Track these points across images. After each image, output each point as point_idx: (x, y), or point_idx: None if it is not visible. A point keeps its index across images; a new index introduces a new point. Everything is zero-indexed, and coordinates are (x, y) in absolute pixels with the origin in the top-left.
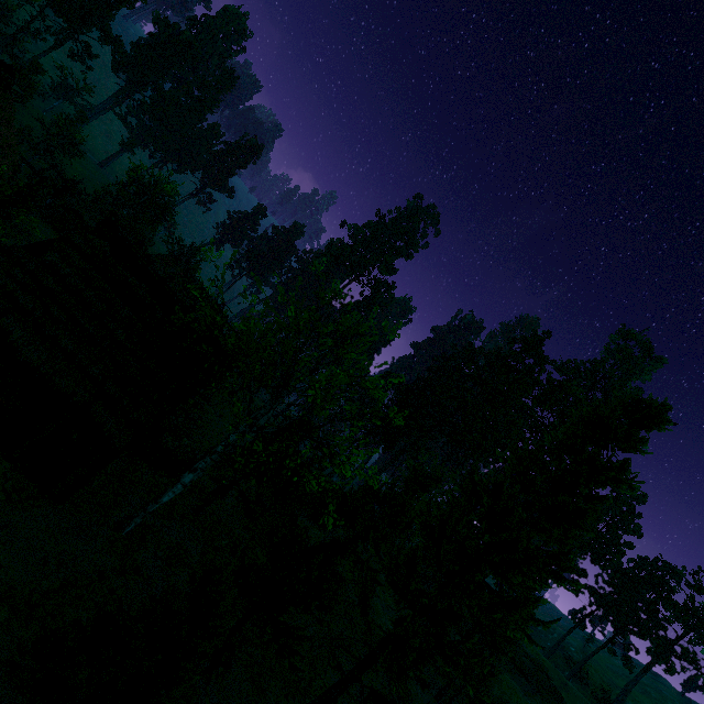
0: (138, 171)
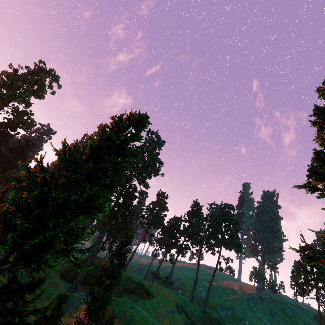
0: None
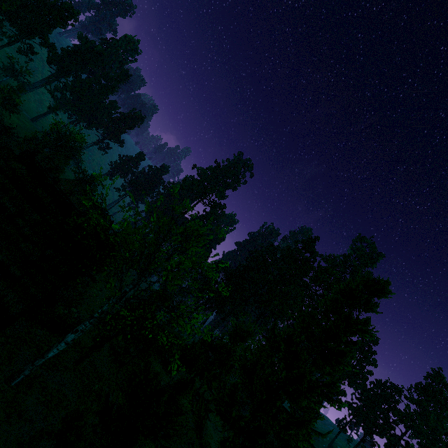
0: (58, 124)
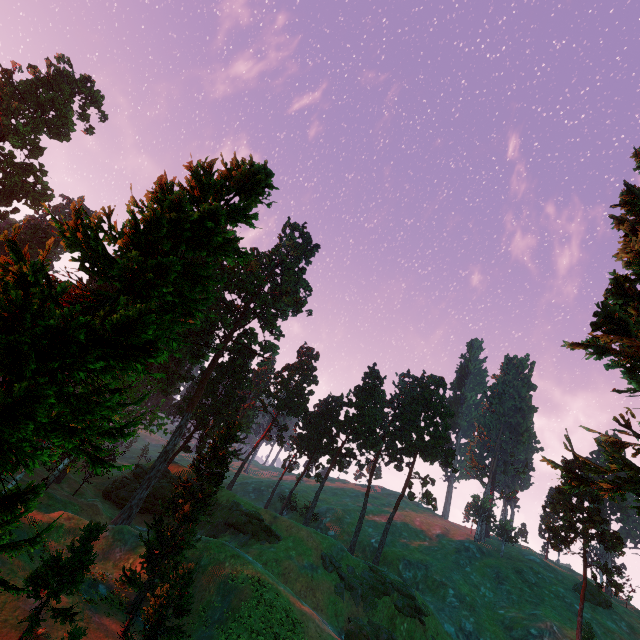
0: None
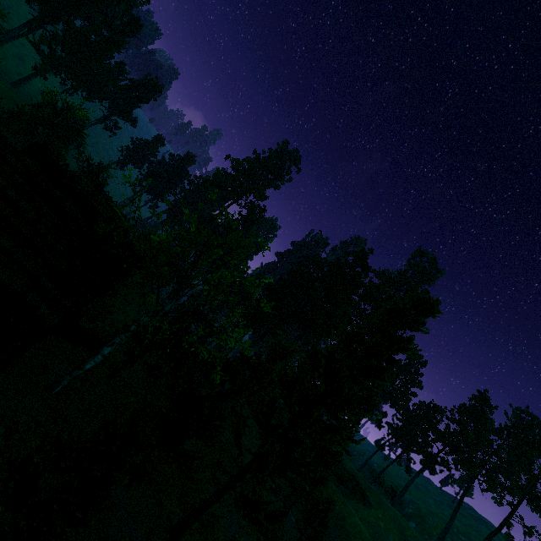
0: (52, 96)
